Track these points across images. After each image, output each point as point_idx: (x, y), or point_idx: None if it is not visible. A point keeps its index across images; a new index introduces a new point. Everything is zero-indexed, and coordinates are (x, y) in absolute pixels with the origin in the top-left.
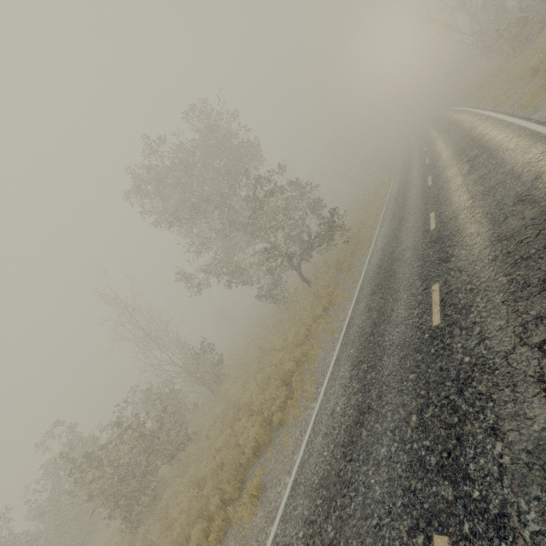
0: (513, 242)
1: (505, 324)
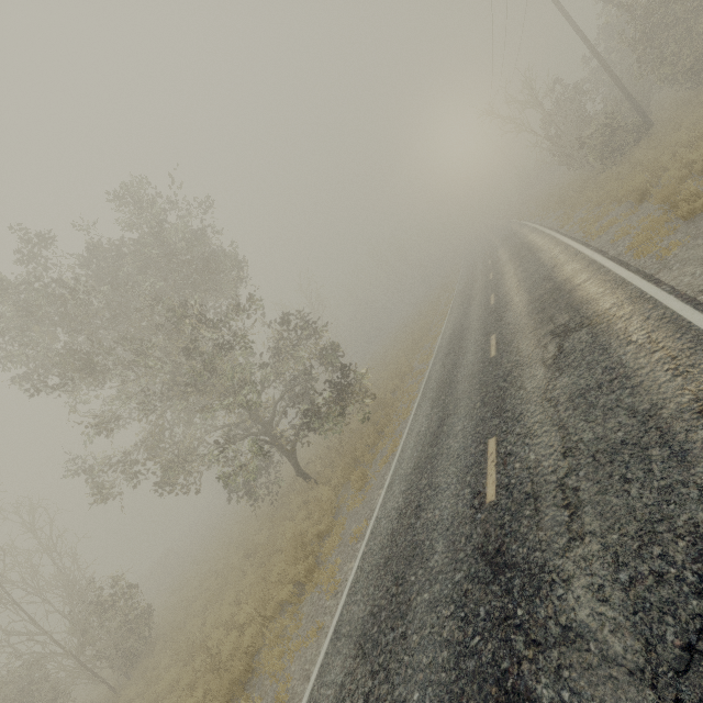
0: None
1: None
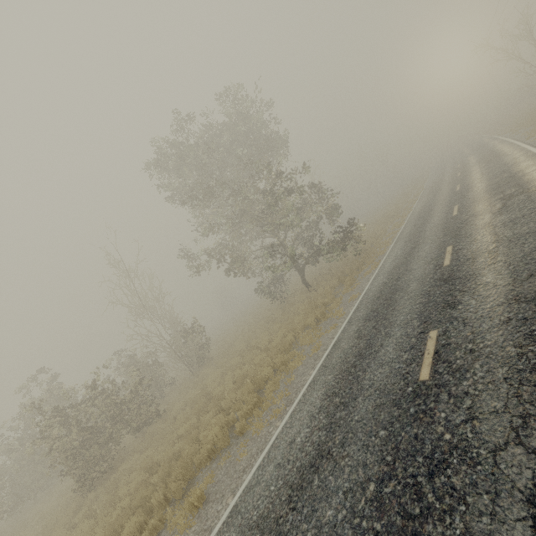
0: (532, 308)
1: (502, 408)
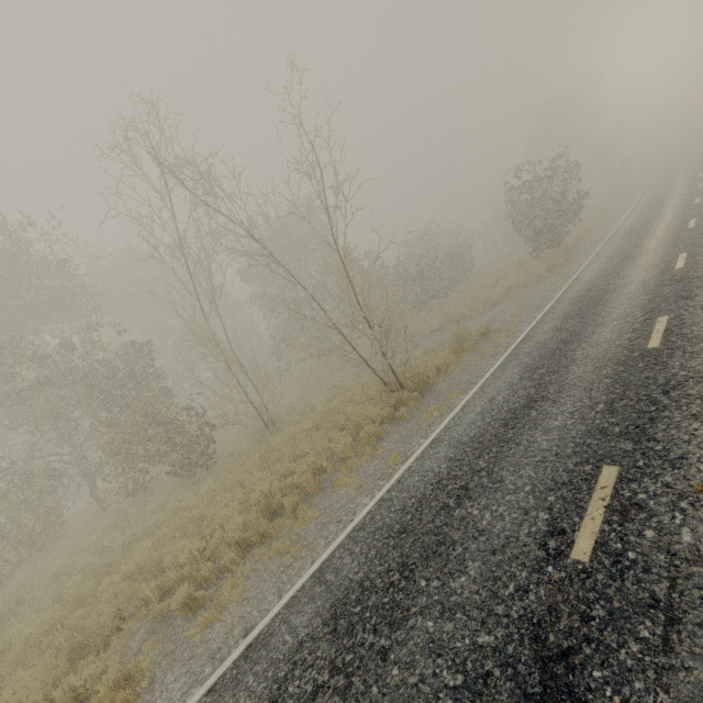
0: None
1: None
